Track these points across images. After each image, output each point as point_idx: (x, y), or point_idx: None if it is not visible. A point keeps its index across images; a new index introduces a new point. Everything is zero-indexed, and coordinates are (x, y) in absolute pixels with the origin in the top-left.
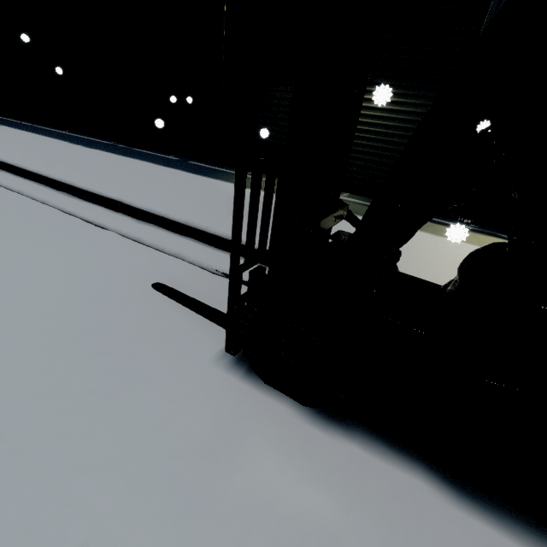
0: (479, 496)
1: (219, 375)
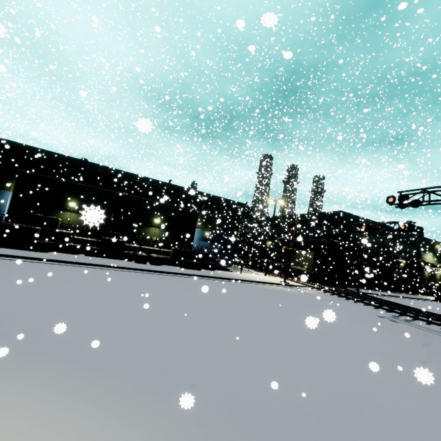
0: None
1: None
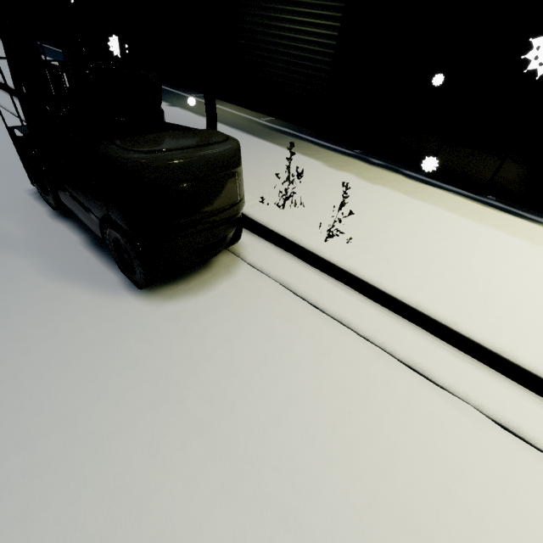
0: (102, 248)
1: (22, 194)
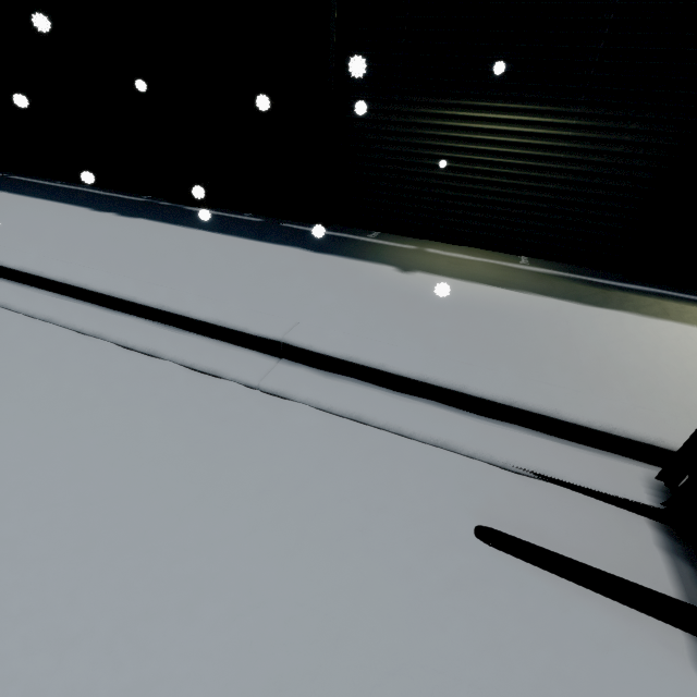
0: None
1: None
